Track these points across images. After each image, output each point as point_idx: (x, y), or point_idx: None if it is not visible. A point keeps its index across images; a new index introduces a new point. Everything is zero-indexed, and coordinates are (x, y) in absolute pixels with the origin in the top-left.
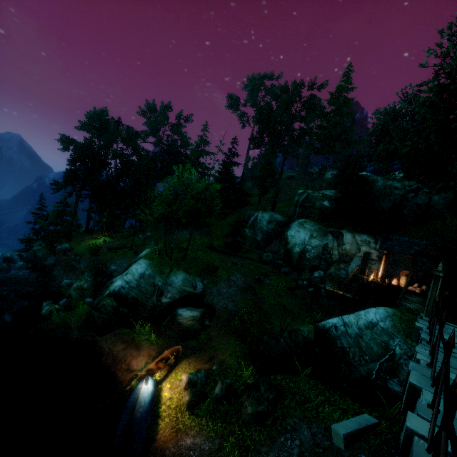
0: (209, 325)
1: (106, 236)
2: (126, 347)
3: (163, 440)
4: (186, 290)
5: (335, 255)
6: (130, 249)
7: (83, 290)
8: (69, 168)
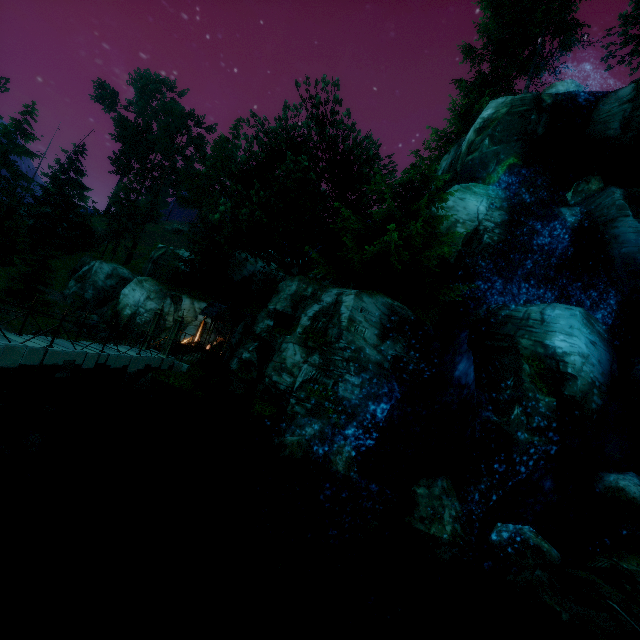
0: None
1: None
2: None
3: None
4: None
5: (170, 321)
6: None
7: None
8: None
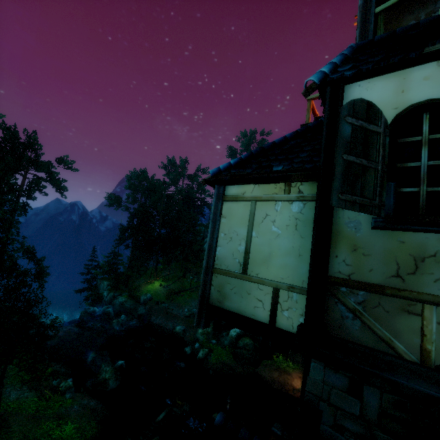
0: None
1: (158, 280)
2: (280, 373)
3: None
4: None
5: None
6: (192, 291)
7: (208, 334)
8: (128, 224)
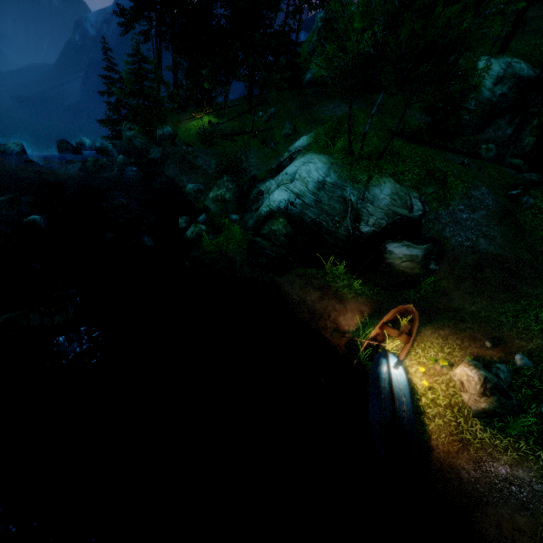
0: (434, 270)
1: (208, 115)
2: (322, 296)
3: (443, 450)
4: (396, 212)
5: None
6: (252, 136)
7: (225, 203)
8: None
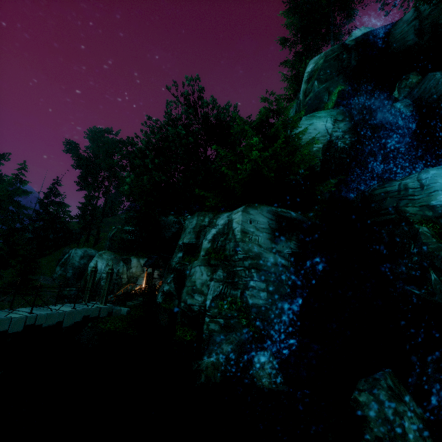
0: None
1: None
2: None
3: None
4: None
5: (125, 278)
6: None
7: None
8: None
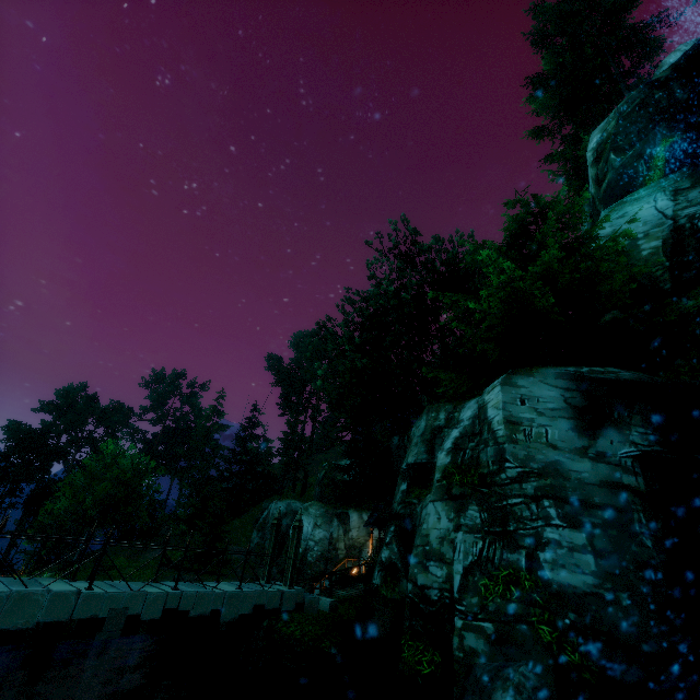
0: None
1: (22, 574)
2: None
3: None
4: None
5: (342, 549)
6: None
7: None
8: None
